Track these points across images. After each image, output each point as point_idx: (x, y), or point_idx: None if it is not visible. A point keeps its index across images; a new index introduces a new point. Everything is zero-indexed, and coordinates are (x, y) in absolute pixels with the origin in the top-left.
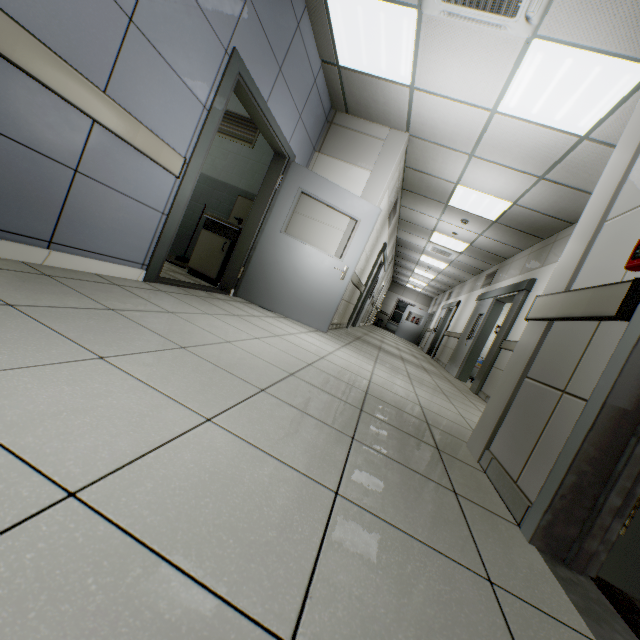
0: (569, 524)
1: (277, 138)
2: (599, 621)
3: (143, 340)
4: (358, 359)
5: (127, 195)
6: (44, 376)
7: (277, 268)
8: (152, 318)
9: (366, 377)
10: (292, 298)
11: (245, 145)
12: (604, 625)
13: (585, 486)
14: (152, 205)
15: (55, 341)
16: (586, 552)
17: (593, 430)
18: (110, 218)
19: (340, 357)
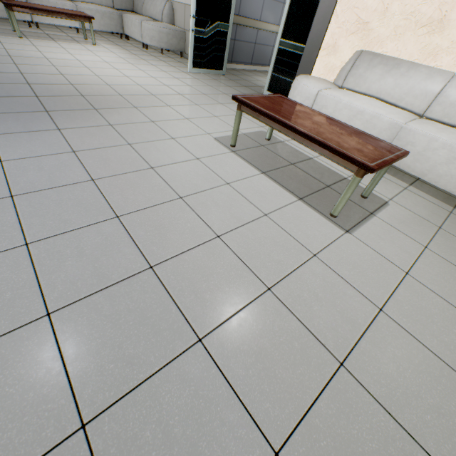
0: None
1: None
2: None
3: None
4: None
5: None
6: None
7: None
8: None
9: None
10: None
11: None
12: None
13: None
14: None
15: None
16: None
17: None
18: None
19: None
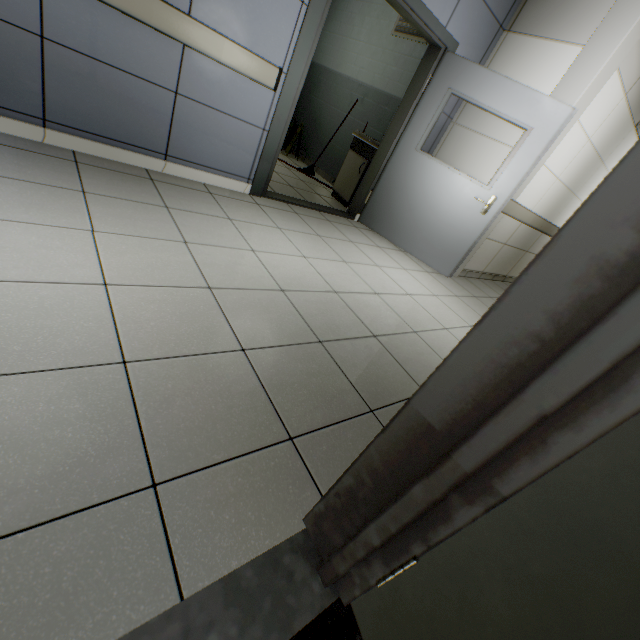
0: (337, 529)
1: (422, 22)
2: (236, 605)
3: (154, 230)
4: (453, 312)
5: (225, 113)
6: (32, 230)
7: (404, 194)
8: (197, 219)
9: (417, 327)
10: (415, 231)
11: (418, 41)
12: (235, 611)
13: (360, 499)
14: (251, 122)
15: (77, 216)
16: (333, 568)
17: (385, 434)
18: (212, 135)
19: (416, 301)
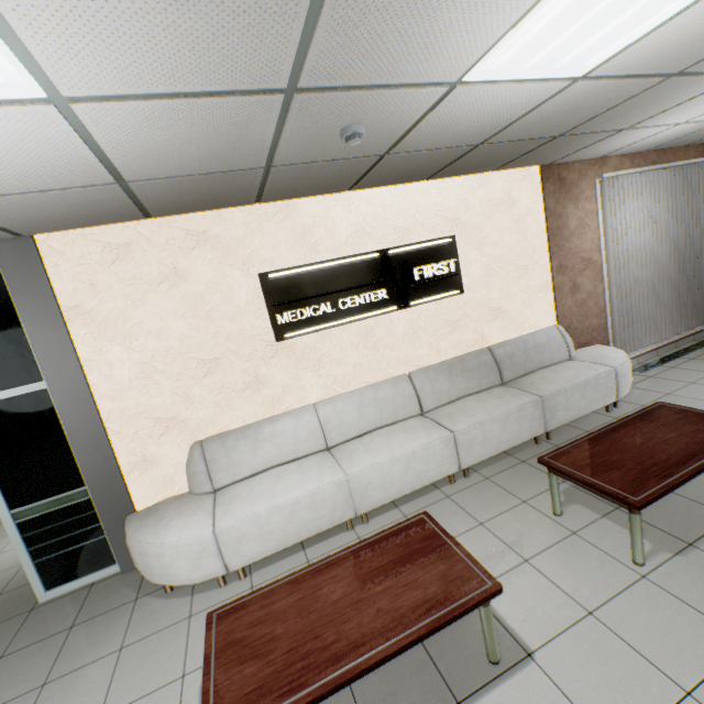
0: None
1: None
2: None
3: None
4: None
5: None
6: None
7: None
8: None
9: None
10: None
11: None
12: None
13: None
14: None
15: (4, 538)
16: None
17: None
18: None
19: None
